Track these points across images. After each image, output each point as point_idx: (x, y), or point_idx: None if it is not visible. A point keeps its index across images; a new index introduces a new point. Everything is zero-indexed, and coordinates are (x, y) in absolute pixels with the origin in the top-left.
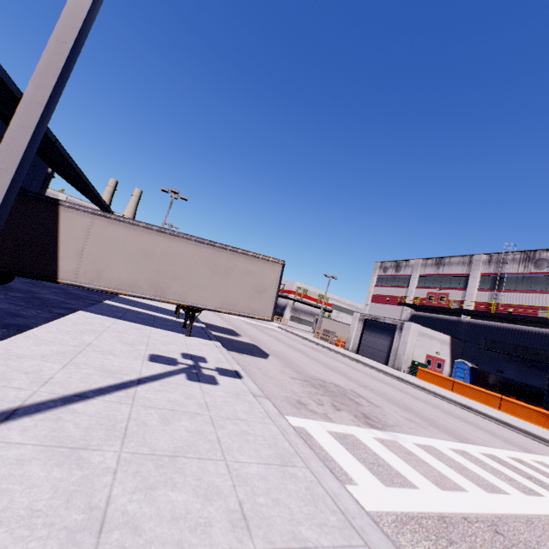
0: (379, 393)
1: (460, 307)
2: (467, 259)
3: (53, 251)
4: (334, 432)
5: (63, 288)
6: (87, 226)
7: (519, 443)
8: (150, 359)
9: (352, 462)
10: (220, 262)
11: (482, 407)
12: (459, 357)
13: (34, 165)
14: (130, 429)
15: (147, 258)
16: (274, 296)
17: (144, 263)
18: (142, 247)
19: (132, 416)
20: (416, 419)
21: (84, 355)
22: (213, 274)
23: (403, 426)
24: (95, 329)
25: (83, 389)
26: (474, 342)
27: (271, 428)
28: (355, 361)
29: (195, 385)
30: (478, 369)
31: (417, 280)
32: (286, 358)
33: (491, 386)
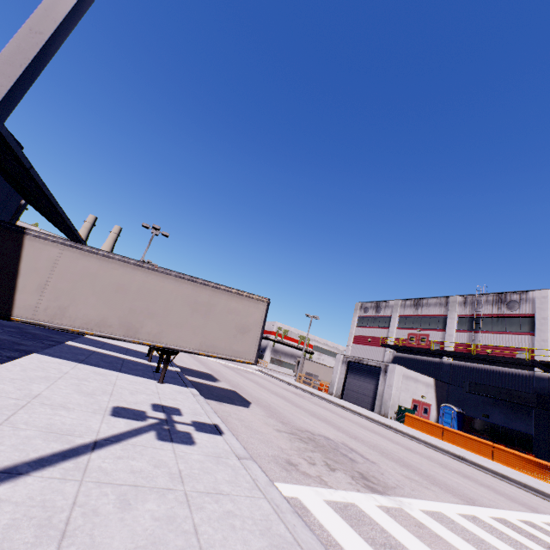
0: (371, 445)
1: (441, 348)
2: (443, 300)
3: (10, 284)
4: (332, 502)
5: (21, 327)
6: (55, 258)
7: (523, 501)
8: (113, 413)
9: (360, 546)
10: (202, 299)
11: (475, 457)
12: (444, 401)
13: (6, 195)
14: (73, 522)
15: (121, 294)
16: (258, 336)
17: (116, 299)
18: (116, 281)
19: (79, 500)
20: (415, 476)
21: (27, 411)
22: (193, 311)
23: (405, 487)
24: (49, 376)
25: (16, 460)
26: (458, 385)
27: (261, 504)
28: (341, 407)
29: (166, 447)
30: (464, 413)
31: (397, 320)
32: (269, 407)
33: (478, 432)
